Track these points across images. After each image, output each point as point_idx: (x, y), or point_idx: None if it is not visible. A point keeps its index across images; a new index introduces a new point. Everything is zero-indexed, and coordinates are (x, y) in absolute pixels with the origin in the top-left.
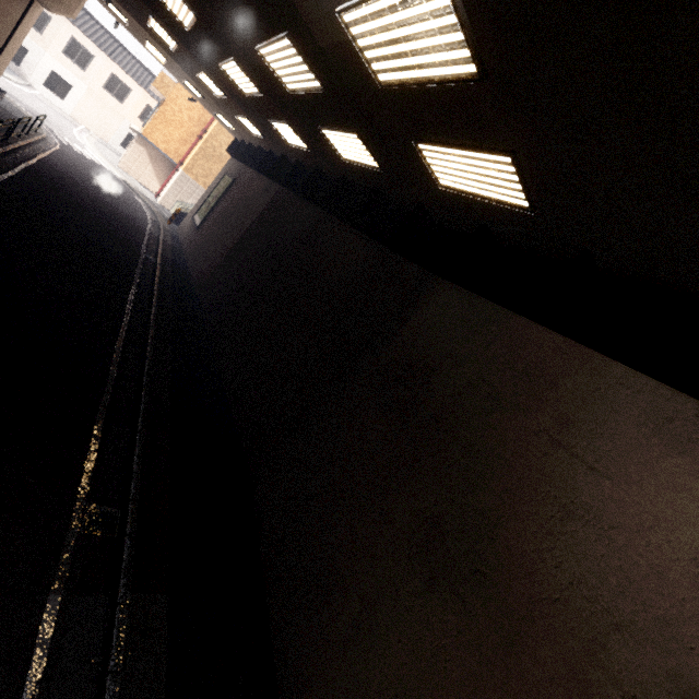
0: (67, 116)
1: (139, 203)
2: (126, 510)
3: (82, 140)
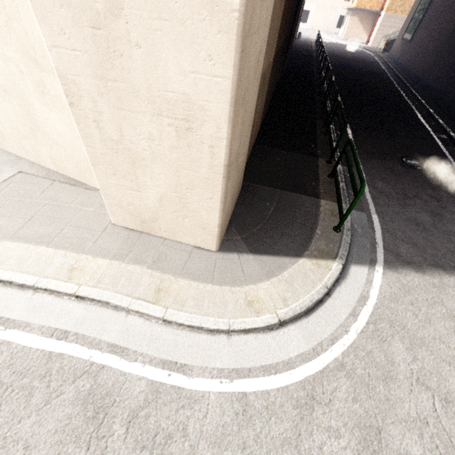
0: (309, 30)
1: (363, 51)
2: (448, 135)
3: (322, 37)
